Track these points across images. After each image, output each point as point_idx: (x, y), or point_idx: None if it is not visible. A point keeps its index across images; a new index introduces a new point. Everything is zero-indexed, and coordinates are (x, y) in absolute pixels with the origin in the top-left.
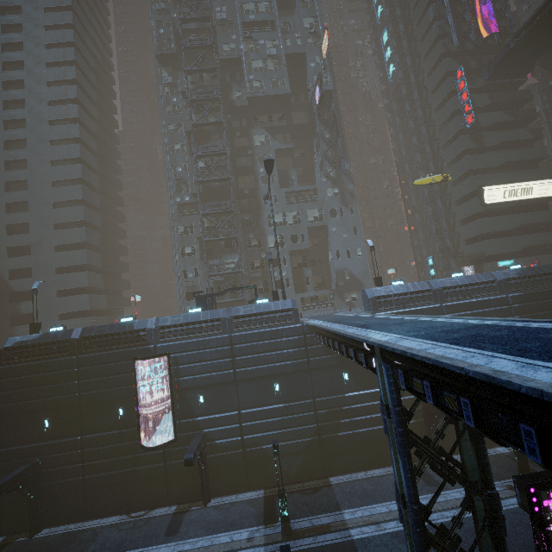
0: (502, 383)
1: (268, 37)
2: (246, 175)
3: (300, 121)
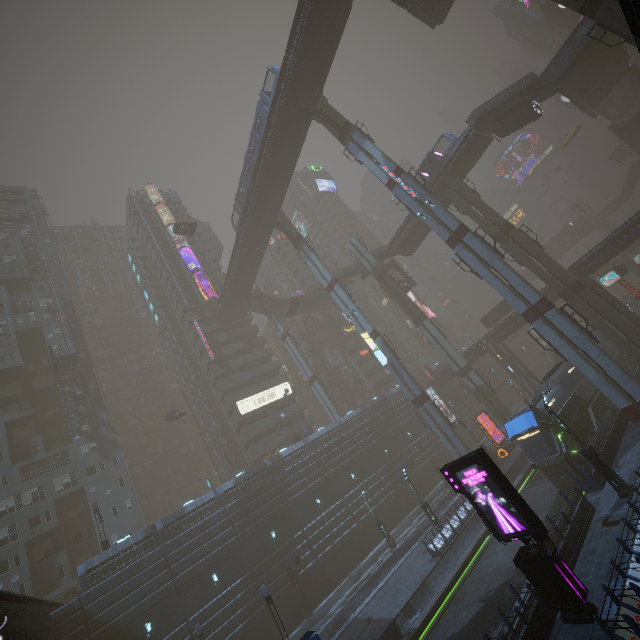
0: None
1: None
2: None
3: (43, 384)
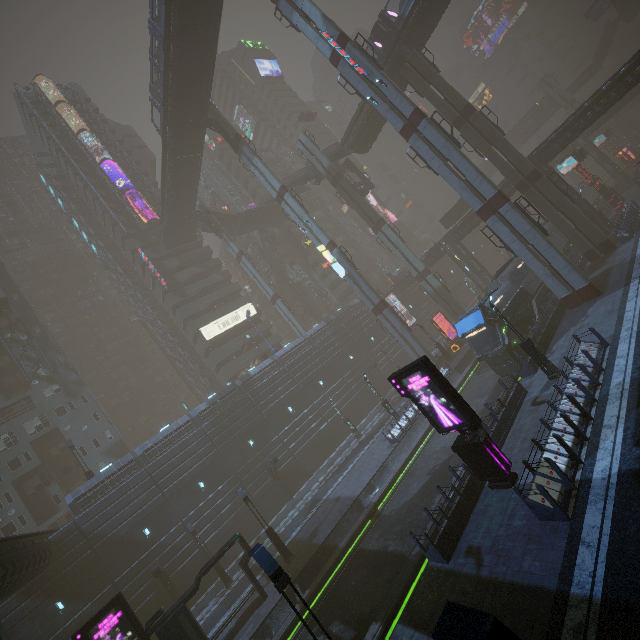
0: None
1: None
2: None
3: None
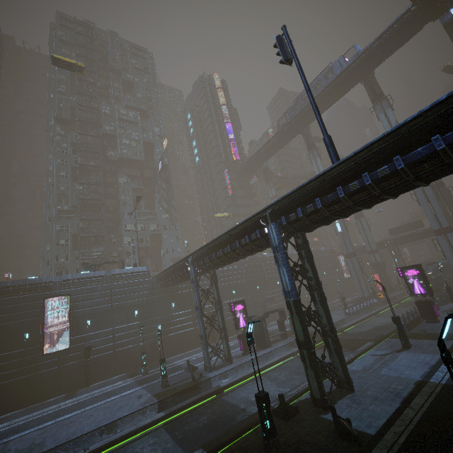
0: (208, 243)
1: (134, 130)
2: (112, 199)
3: (148, 175)
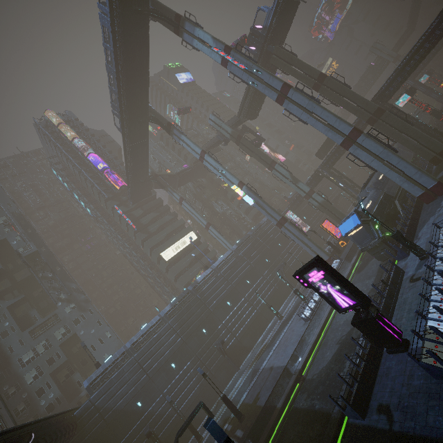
0: None
1: None
2: None
3: (23, 276)
